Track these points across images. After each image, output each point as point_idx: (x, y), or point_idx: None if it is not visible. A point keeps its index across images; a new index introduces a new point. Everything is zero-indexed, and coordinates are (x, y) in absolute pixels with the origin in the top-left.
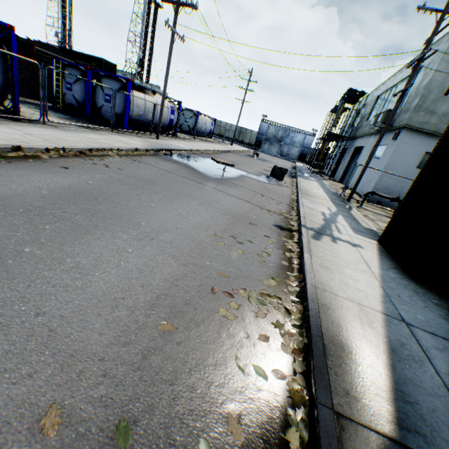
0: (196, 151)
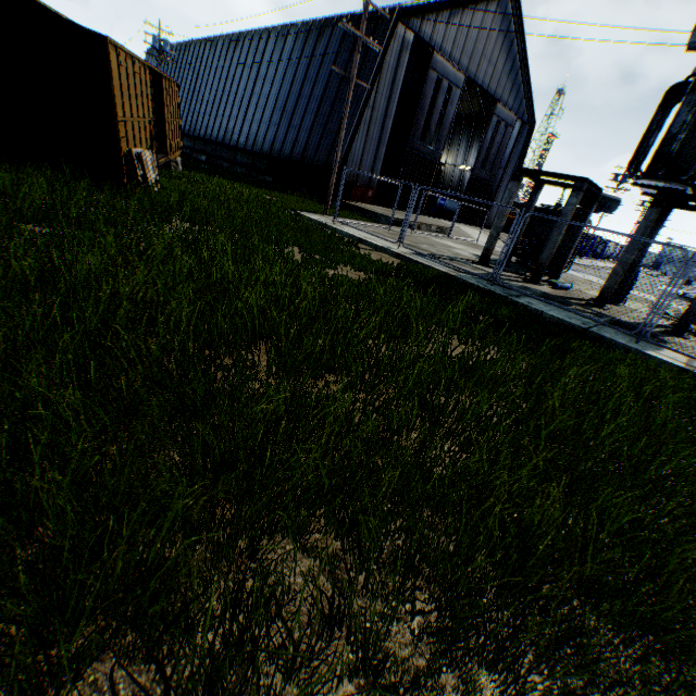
0: None
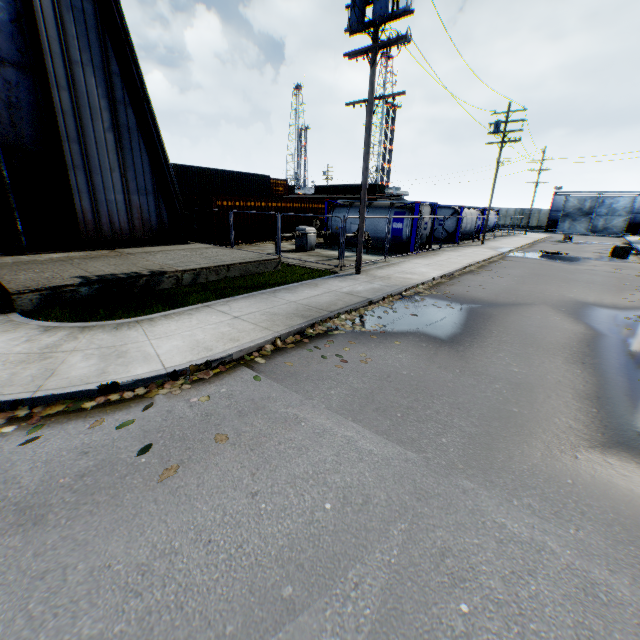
0: (517, 248)
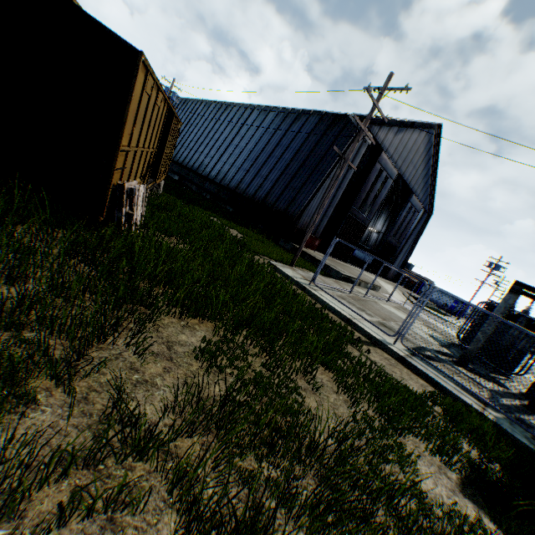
0: None
